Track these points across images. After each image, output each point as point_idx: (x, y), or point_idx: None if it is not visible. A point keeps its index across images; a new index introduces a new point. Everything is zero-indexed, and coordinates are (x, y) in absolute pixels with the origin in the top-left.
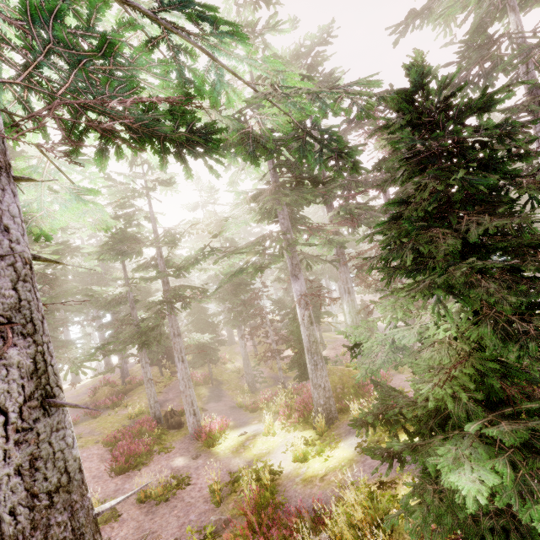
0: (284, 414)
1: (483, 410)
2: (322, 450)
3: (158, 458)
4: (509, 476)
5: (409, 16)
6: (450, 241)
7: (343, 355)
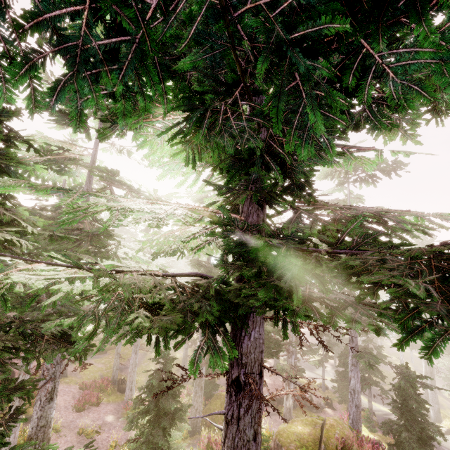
0: None
1: None
2: None
3: (101, 410)
4: None
5: None
6: (137, 407)
7: None
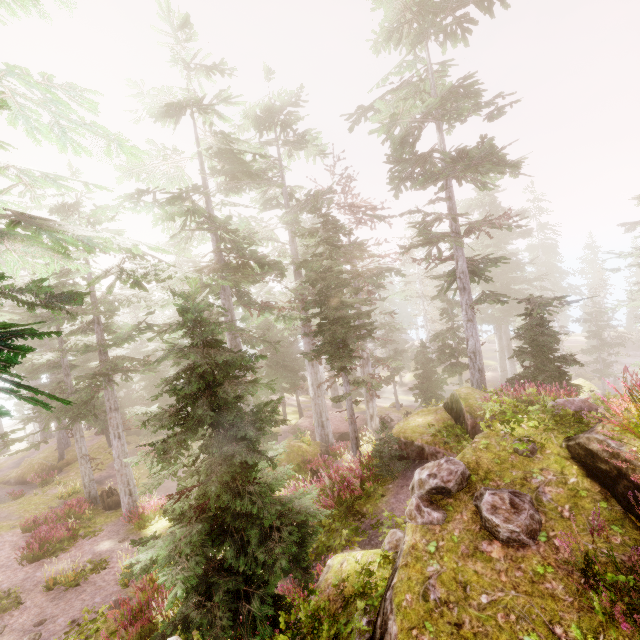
0: None
1: (195, 516)
2: None
3: (82, 543)
4: (165, 554)
5: (361, 108)
6: (167, 423)
7: None
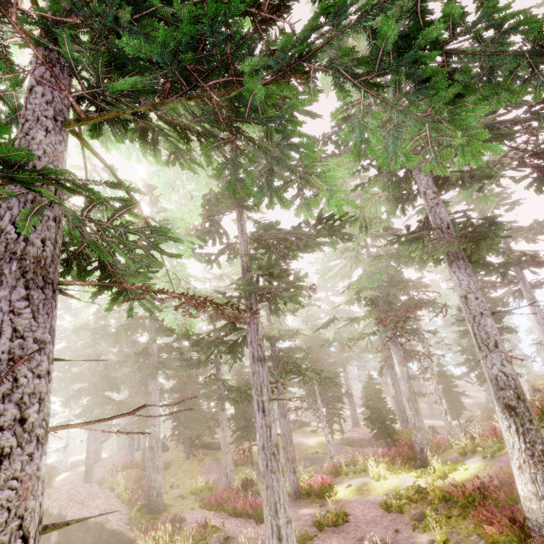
0: (386, 462)
1: None
2: (455, 467)
3: None
4: None
5: None
6: None
7: (368, 435)
